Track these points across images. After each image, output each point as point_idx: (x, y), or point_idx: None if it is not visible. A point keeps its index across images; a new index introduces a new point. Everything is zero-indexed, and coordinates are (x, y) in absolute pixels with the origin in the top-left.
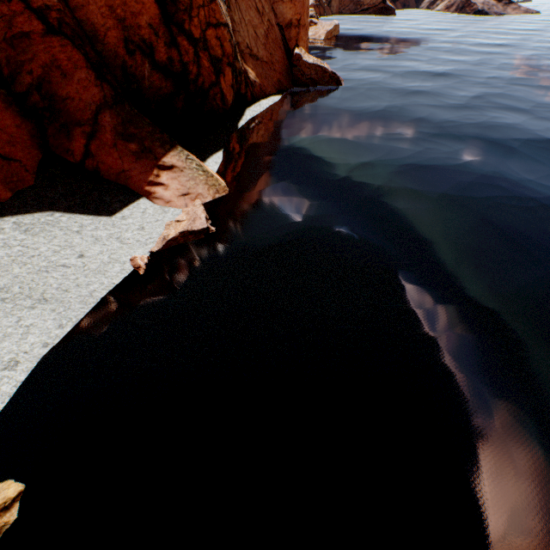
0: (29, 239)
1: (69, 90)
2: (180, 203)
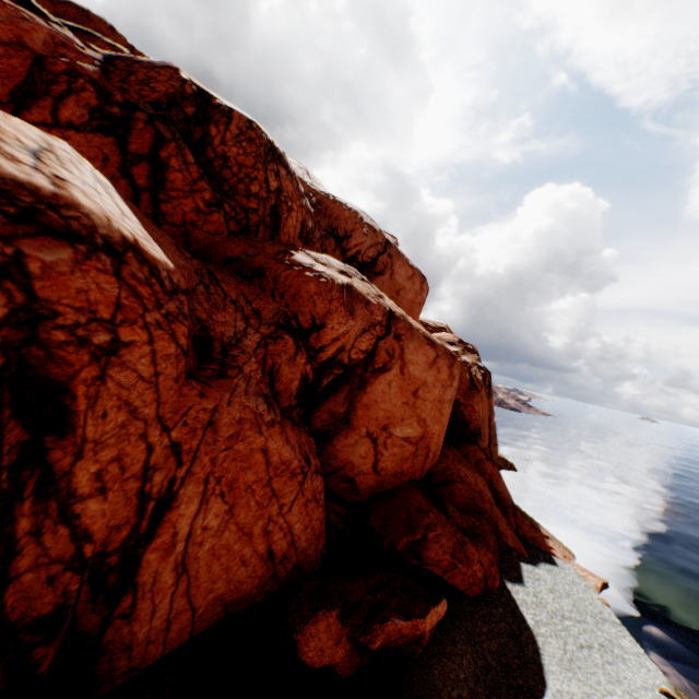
0: (556, 579)
1: (499, 487)
2: (566, 562)
